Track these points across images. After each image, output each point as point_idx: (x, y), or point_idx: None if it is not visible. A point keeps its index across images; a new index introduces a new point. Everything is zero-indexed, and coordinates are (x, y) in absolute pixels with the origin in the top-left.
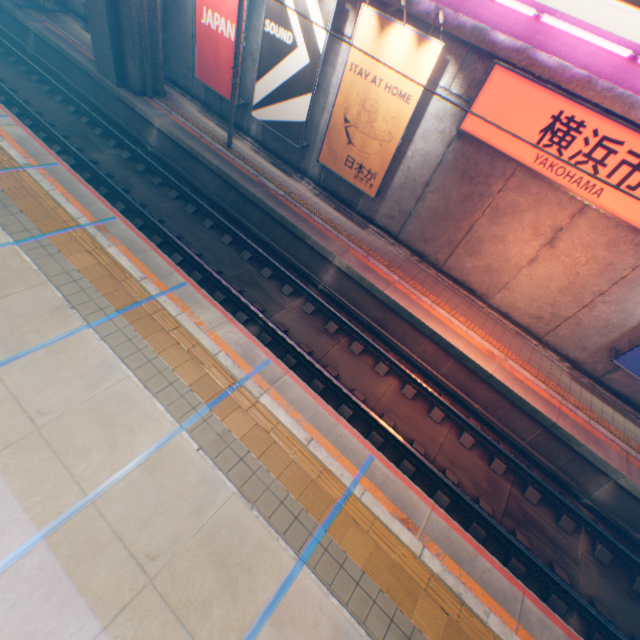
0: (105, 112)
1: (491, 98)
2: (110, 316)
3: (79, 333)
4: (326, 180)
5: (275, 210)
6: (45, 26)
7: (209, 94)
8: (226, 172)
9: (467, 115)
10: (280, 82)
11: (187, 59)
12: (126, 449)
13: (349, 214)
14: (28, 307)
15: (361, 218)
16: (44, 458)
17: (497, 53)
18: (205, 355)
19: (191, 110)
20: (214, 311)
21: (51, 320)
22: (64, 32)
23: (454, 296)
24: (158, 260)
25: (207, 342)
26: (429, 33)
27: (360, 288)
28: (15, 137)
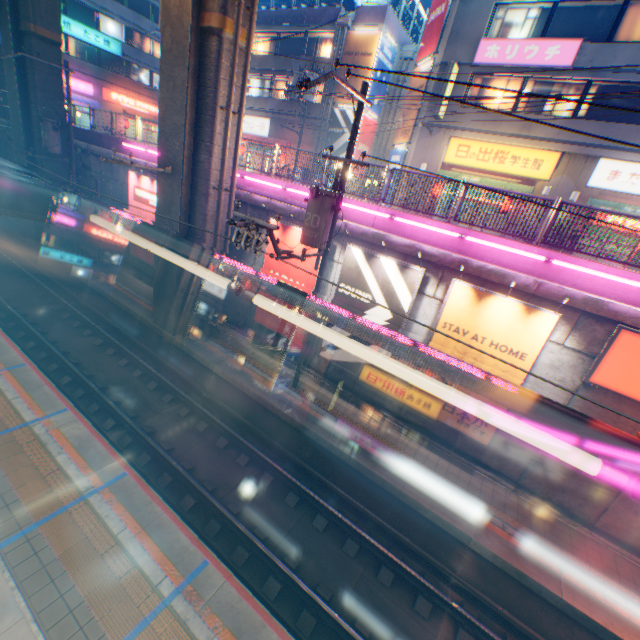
0: (156, 355)
1: (623, 355)
2: None
3: None
4: (409, 413)
5: (372, 471)
6: (102, 280)
7: (263, 328)
8: (303, 423)
9: (594, 368)
10: None
11: (242, 301)
12: None
13: (445, 451)
14: None
15: (462, 456)
16: None
17: (621, 319)
18: None
19: (245, 344)
20: None
21: None
22: (119, 283)
23: (633, 570)
24: None
25: None
26: (527, 297)
27: (516, 583)
28: (75, 440)
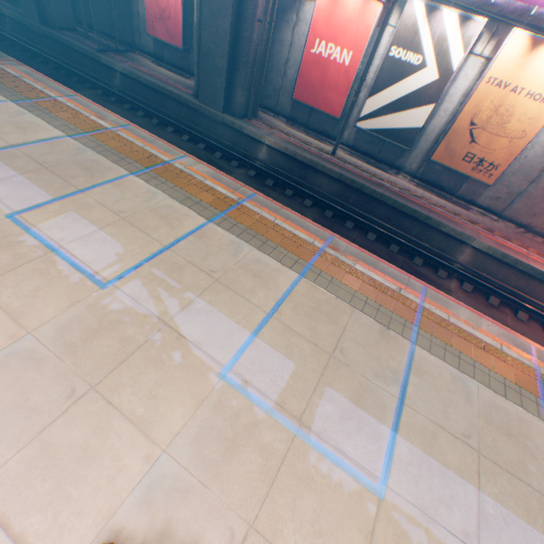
0: (205, 136)
1: None
2: (413, 330)
3: (414, 352)
4: (424, 173)
5: (406, 205)
6: (129, 66)
7: (295, 110)
8: (349, 177)
9: None
10: (397, 96)
11: (274, 82)
12: (540, 455)
13: (448, 199)
14: (364, 335)
15: (461, 201)
16: (506, 479)
17: None
18: (497, 351)
19: (280, 125)
20: (462, 308)
21: (388, 344)
22: (145, 69)
23: None
24: (389, 269)
25: (485, 339)
26: None
27: (498, 263)
28: (207, 174)
